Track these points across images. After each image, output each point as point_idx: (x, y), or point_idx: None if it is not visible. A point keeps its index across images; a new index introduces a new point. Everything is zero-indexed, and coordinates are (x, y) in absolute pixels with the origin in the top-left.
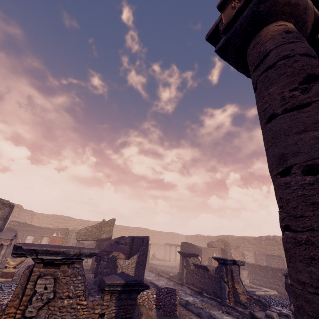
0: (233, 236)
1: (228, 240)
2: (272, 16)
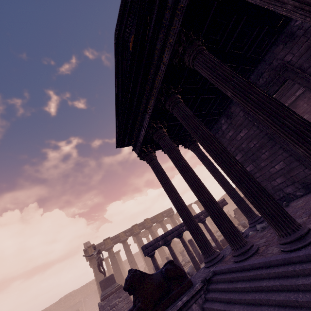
0: None
1: None
2: None
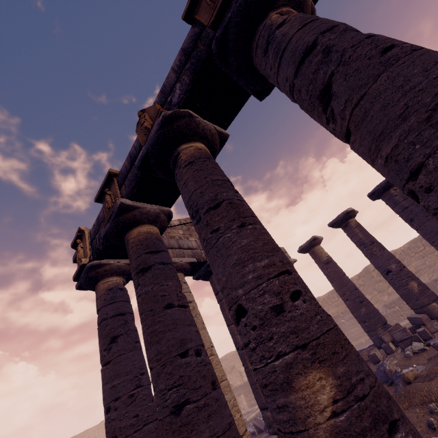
0: (231, 353)
1: (228, 361)
2: (99, 277)
